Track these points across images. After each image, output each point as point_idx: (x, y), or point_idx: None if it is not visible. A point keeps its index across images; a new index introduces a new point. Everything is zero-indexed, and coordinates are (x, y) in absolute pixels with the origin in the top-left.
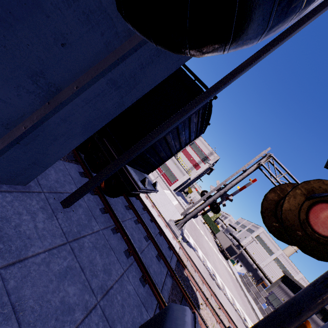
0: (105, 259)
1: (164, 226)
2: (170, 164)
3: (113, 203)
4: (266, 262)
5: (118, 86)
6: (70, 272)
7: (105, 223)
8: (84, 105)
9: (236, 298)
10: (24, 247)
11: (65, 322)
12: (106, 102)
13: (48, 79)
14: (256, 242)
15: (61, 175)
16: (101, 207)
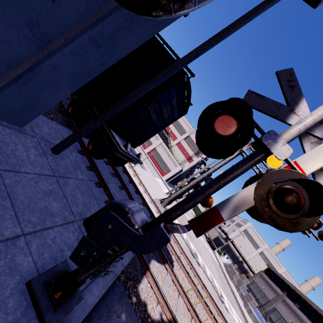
0: (86, 199)
1: (149, 201)
2: (164, 155)
3: (99, 167)
4: (252, 255)
5: (99, 44)
6: (55, 194)
7: (90, 177)
8: (71, 57)
9: (216, 279)
10: (18, 165)
11: (47, 219)
12: (89, 58)
13: (42, 29)
14: (243, 235)
15: (53, 131)
16: (87, 165)
